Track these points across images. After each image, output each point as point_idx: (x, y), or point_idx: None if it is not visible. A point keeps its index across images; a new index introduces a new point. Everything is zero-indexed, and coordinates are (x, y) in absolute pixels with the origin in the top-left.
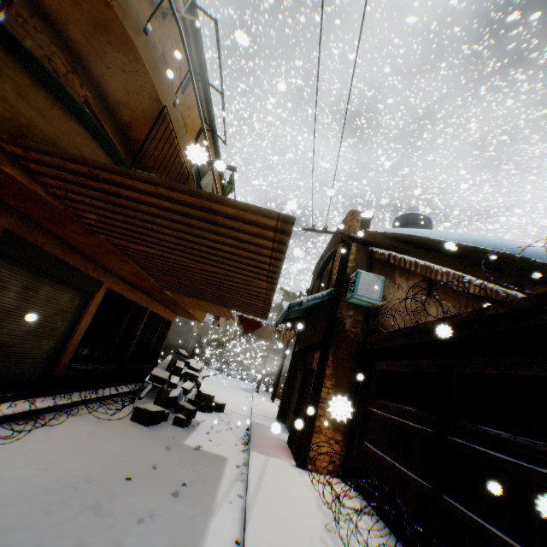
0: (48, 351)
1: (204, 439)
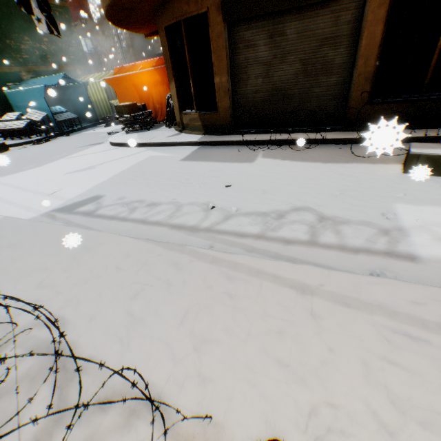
0: (331, 88)
1: None
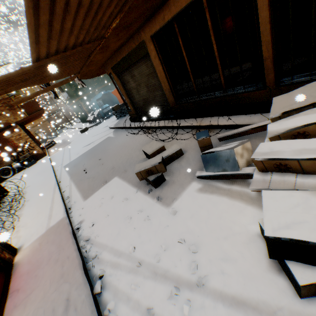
0: (162, 96)
1: (115, 192)
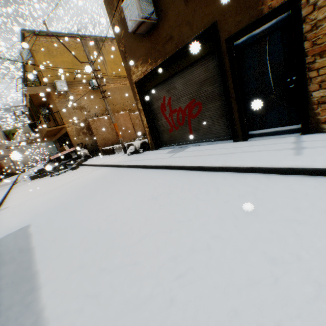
0: None
1: None
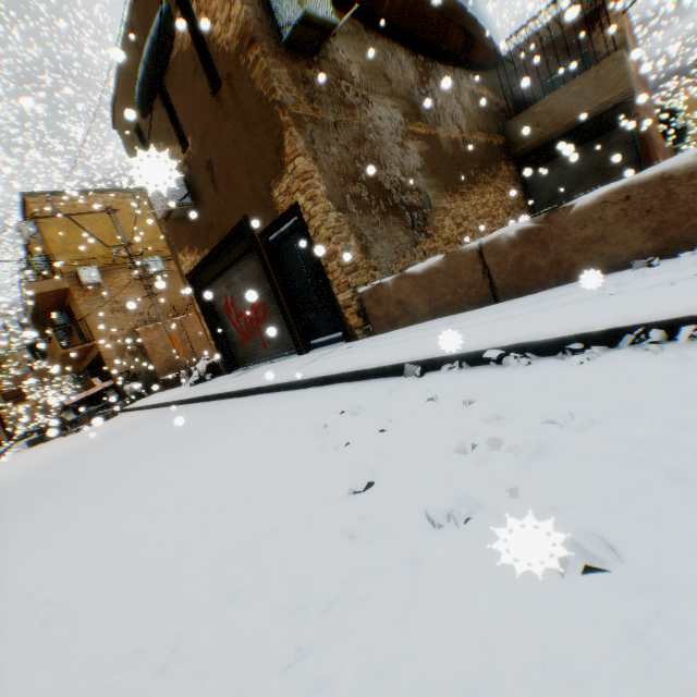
0: None
1: None
